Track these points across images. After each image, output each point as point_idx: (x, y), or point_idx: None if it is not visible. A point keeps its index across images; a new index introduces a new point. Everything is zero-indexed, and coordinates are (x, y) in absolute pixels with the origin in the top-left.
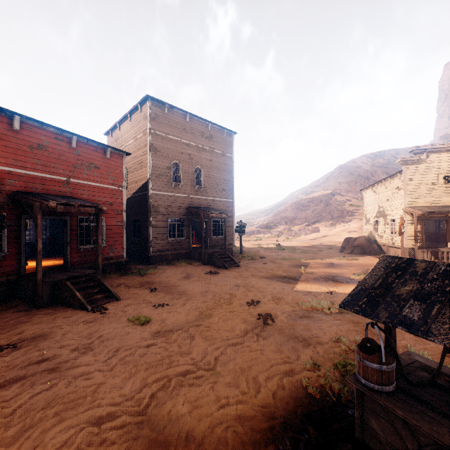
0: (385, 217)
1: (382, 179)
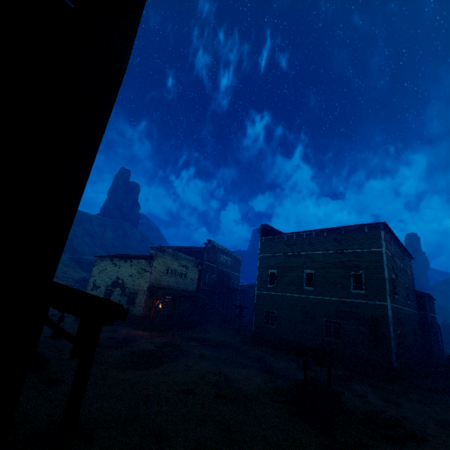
0: (124, 289)
1: (131, 258)
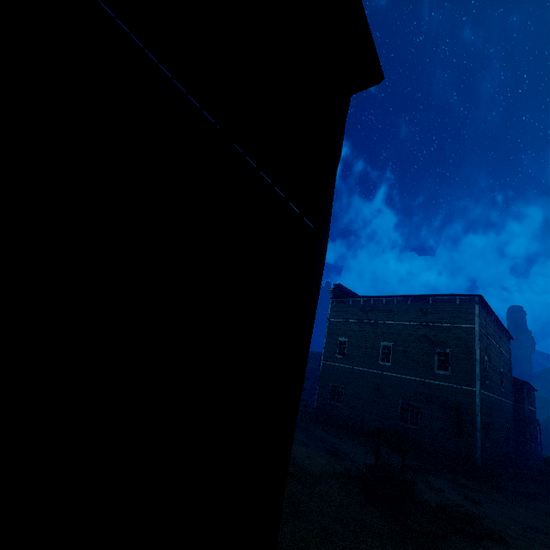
0: None
1: None
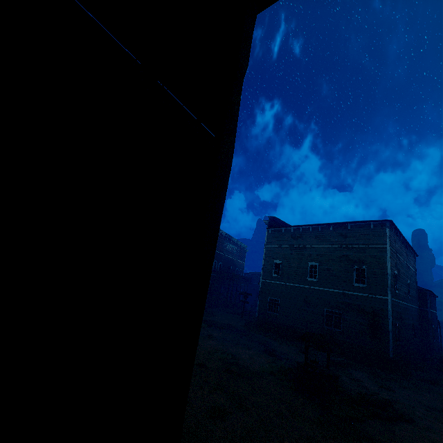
0: None
1: None
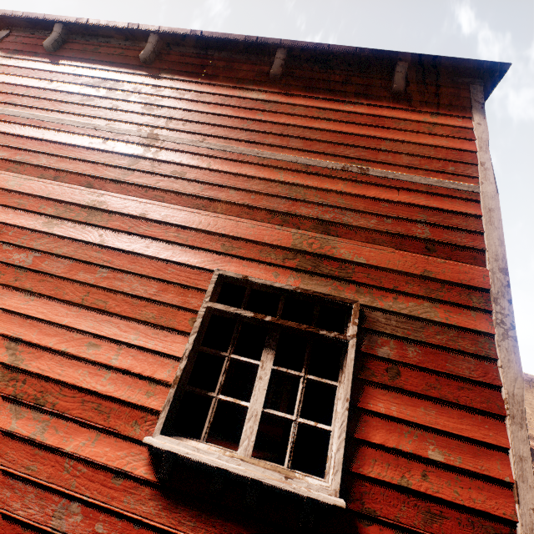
0: None
1: None
